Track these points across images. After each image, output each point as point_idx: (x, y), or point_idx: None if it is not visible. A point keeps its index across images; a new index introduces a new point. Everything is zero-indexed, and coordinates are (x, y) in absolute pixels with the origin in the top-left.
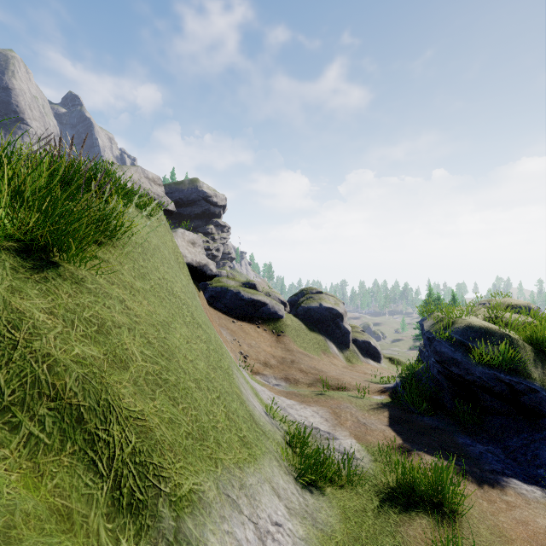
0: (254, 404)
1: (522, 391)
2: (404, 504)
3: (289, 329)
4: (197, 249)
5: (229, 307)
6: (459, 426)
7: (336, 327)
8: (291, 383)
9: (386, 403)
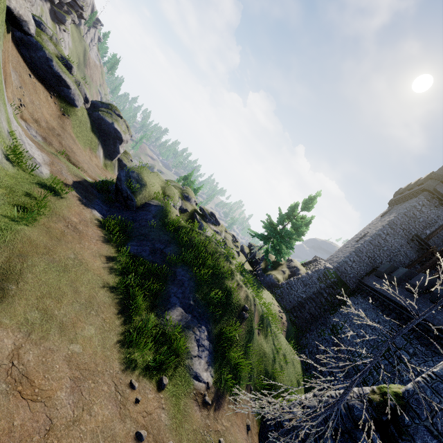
0: (3, 123)
1: (130, 199)
2: (46, 188)
3: (76, 118)
4: (26, 3)
5: (35, 63)
6: (105, 200)
7: (113, 144)
8: (46, 142)
9: (86, 180)
